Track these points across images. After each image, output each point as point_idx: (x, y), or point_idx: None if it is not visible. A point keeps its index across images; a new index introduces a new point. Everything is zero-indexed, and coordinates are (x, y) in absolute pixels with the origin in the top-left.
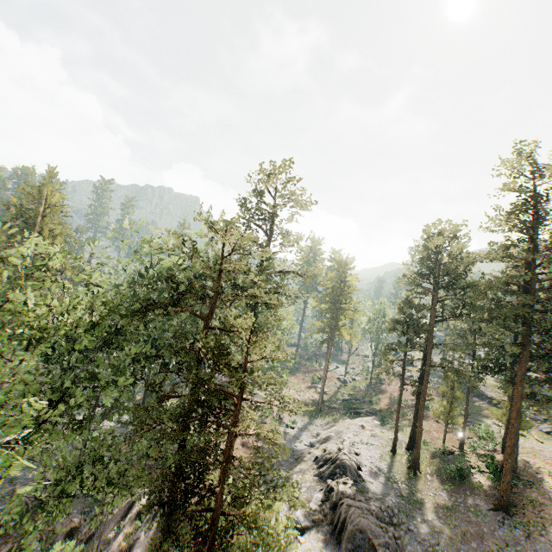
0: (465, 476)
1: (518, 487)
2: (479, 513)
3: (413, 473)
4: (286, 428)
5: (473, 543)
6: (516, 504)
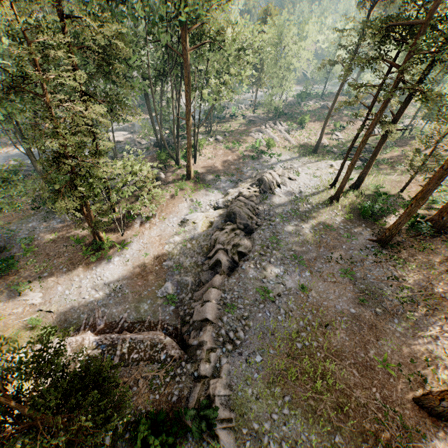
0: (370, 213)
1: (422, 235)
2: (354, 238)
3: (330, 202)
4: (269, 158)
5: (320, 249)
6: (403, 244)
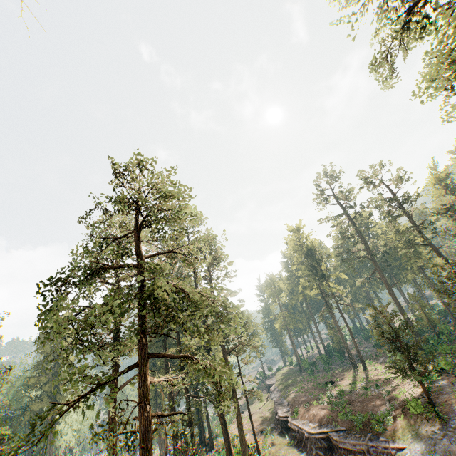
0: None
1: None
2: None
3: None
4: None
5: None
6: None
